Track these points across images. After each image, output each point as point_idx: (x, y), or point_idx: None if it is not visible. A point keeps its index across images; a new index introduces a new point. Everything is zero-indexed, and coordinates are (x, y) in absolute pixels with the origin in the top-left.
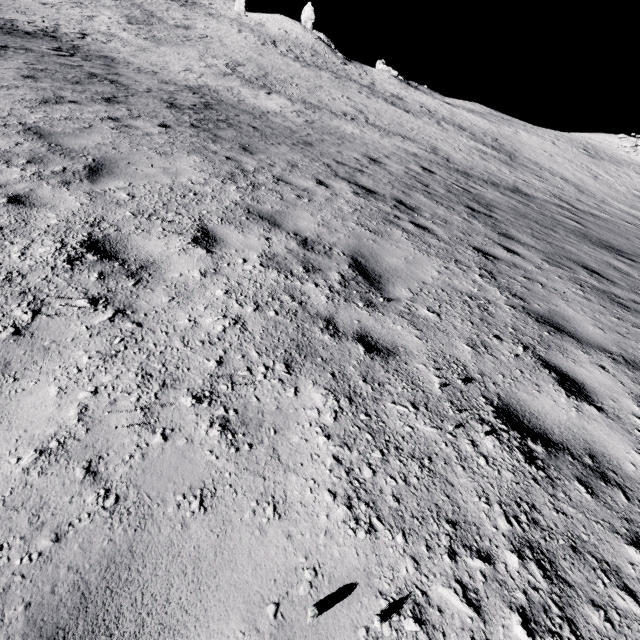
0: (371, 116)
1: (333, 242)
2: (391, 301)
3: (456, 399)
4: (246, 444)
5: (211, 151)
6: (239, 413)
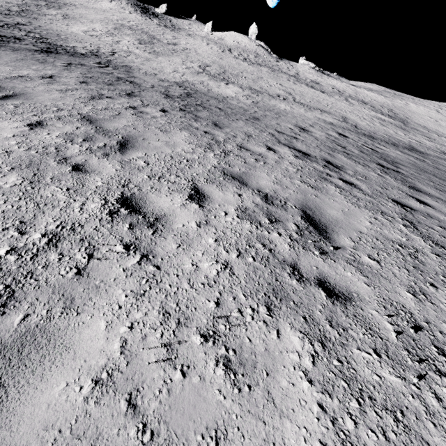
0: (297, 96)
1: (286, 197)
2: (338, 249)
3: (411, 347)
4: (245, 385)
5: (194, 127)
6: (237, 353)
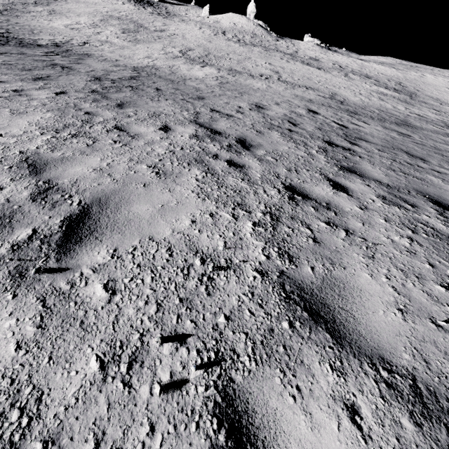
0: (284, 75)
1: (85, 189)
2: (59, 271)
3: None
4: None
5: (77, 108)
6: None
